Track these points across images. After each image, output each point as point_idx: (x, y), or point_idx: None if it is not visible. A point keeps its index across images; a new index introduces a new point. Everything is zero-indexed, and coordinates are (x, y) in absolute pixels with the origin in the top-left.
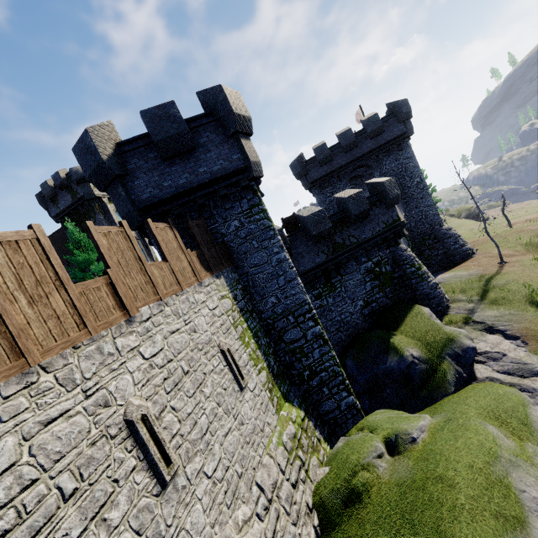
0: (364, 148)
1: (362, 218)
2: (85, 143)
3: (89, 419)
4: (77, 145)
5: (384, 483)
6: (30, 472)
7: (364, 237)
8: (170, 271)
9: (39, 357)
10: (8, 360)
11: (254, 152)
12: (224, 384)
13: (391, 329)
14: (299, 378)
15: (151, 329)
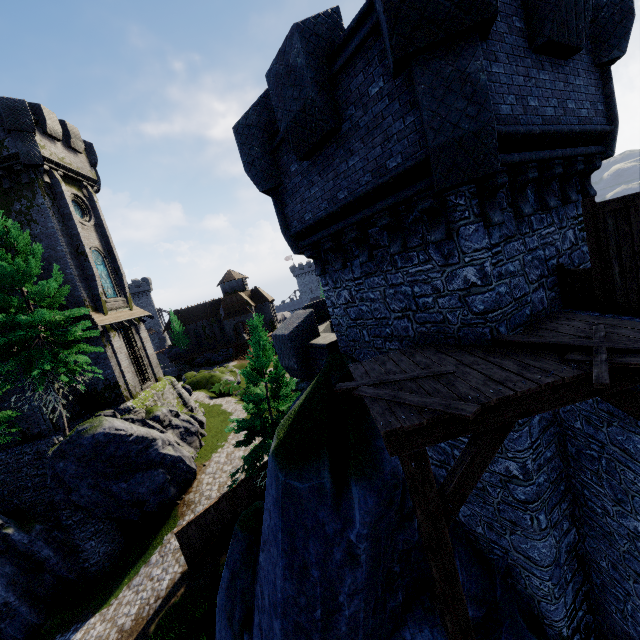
0: None
1: None
2: None
3: None
4: None
5: None
6: None
7: None
8: None
9: None
10: None
11: None
12: None
13: None
14: None
15: None
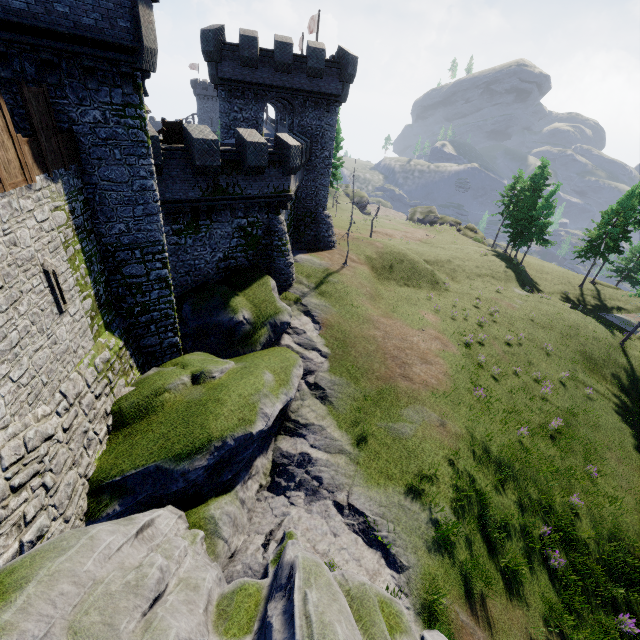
0: (296, 81)
1: (256, 173)
2: None
3: None
4: None
5: (178, 401)
6: None
7: (250, 193)
8: None
9: None
10: None
11: (153, 32)
12: (43, 305)
13: (237, 289)
14: (128, 312)
15: None
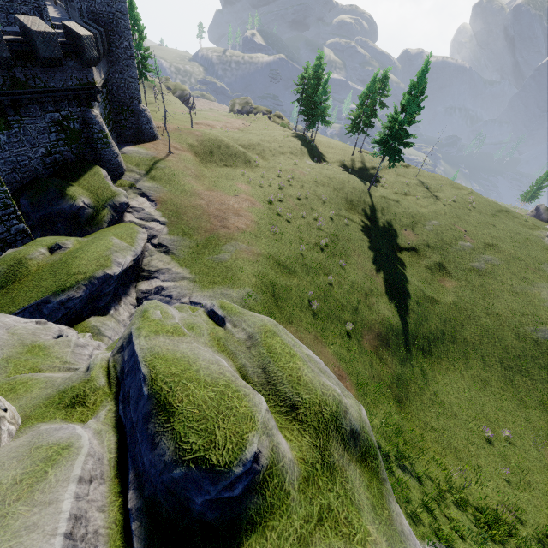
0: None
1: (53, 65)
2: None
3: None
4: None
5: (42, 265)
6: None
7: (53, 85)
8: None
9: None
10: None
11: None
12: None
13: (71, 181)
14: None
15: None
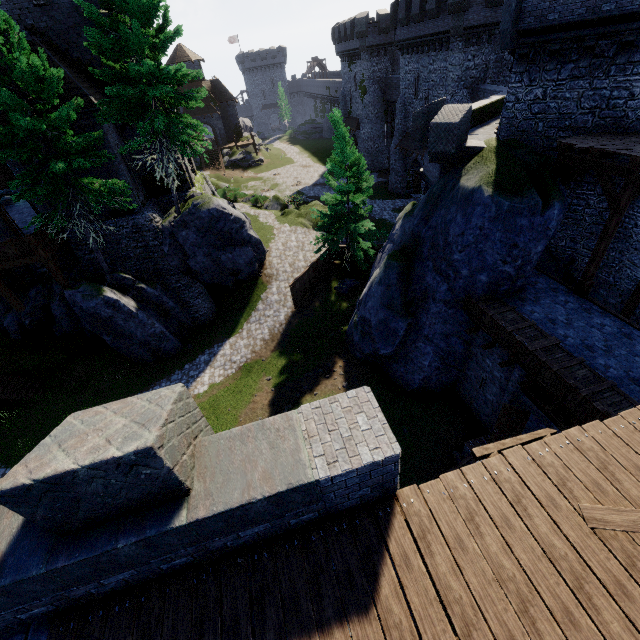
0: None
1: None
2: None
3: None
4: None
5: None
6: None
7: None
8: None
9: None
10: None
11: None
12: None
13: None
14: None
15: None
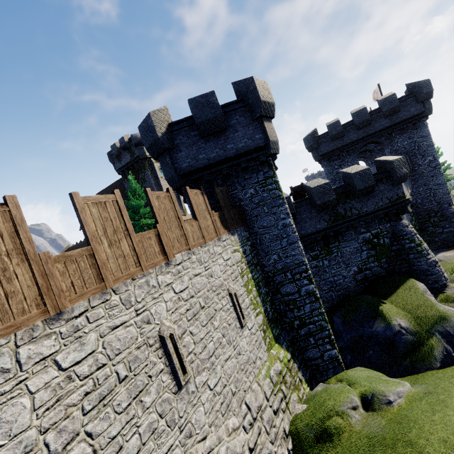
0: (377, 126)
1: (366, 193)
2: (147, 123)
3: (137, 330)
4: (142, 125)
5: (355, 432)
6: (102, 358)
7: (366, 210)
8: (198, 228)
9: (112, 283)
10: (95, 282)
11: (273, 133)
12: (229, 320)
13: (381, 297)
14: (290, 326)
15: (181, 271)
